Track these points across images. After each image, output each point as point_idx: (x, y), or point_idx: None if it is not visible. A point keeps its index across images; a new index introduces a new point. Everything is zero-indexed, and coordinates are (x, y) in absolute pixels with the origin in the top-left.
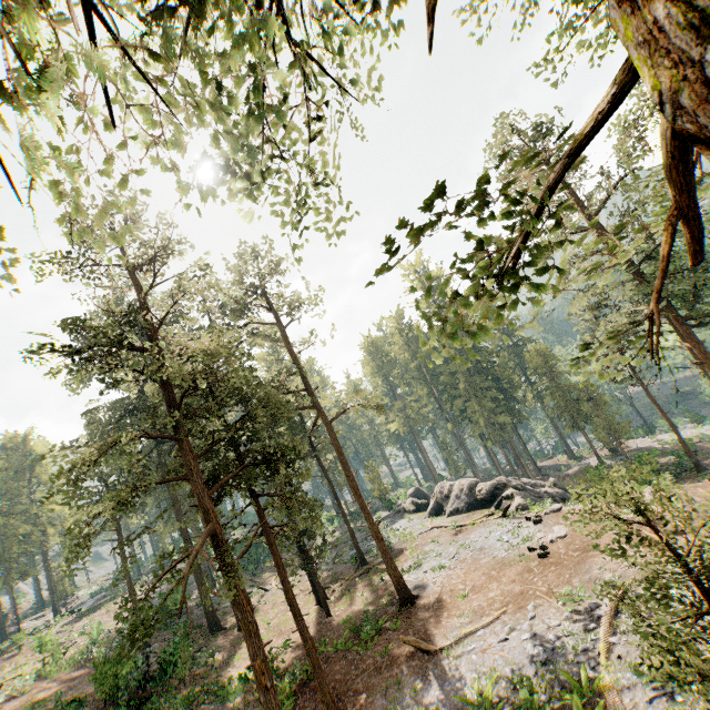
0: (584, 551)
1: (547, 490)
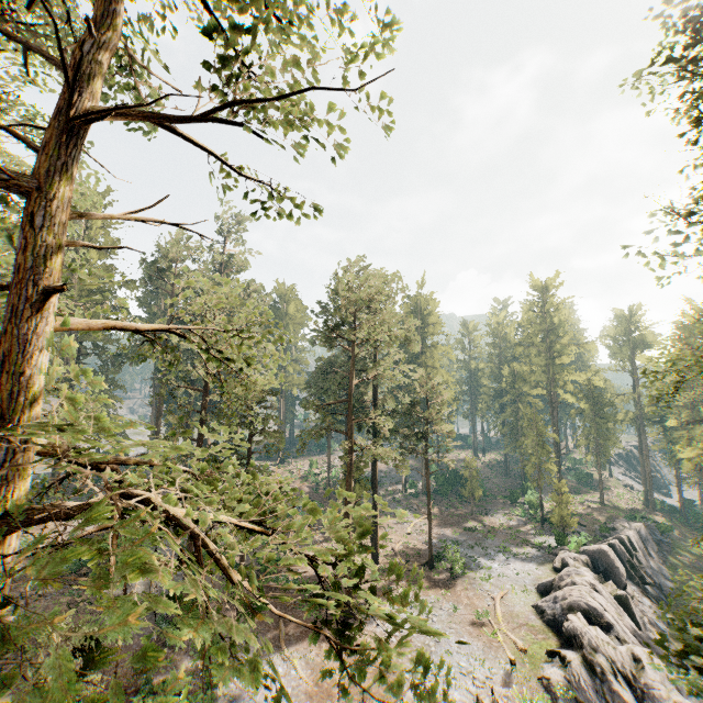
0: None
1: None
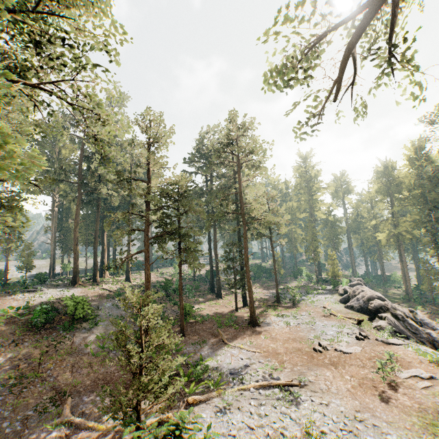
0: (331, 364)
1: (430, 333)
